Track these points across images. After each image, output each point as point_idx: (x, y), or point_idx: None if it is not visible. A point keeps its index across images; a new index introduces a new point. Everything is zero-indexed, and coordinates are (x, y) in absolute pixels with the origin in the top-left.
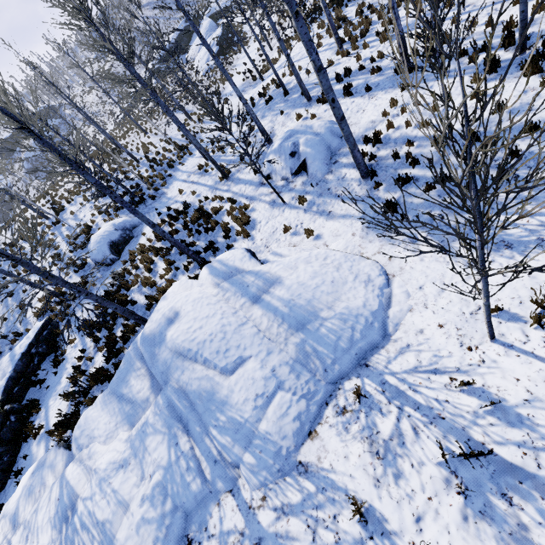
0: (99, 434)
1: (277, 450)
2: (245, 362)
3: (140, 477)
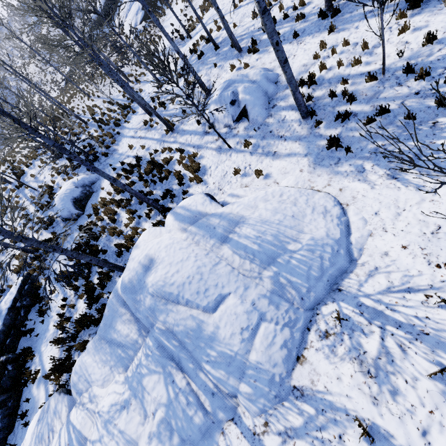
0: (96, 379)
1: (270, 377)
2: (225, 299)
3: (143, 415)
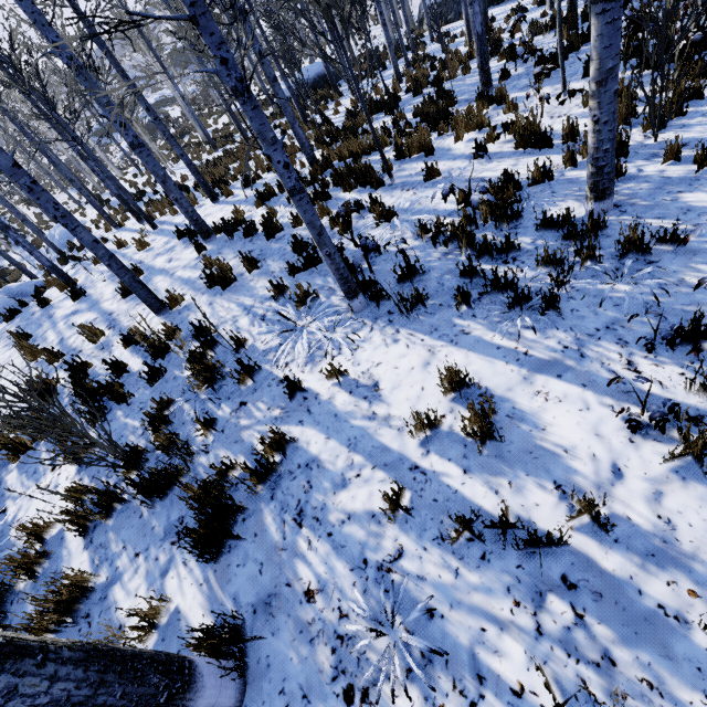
0: None
1: None
2: None
3: None
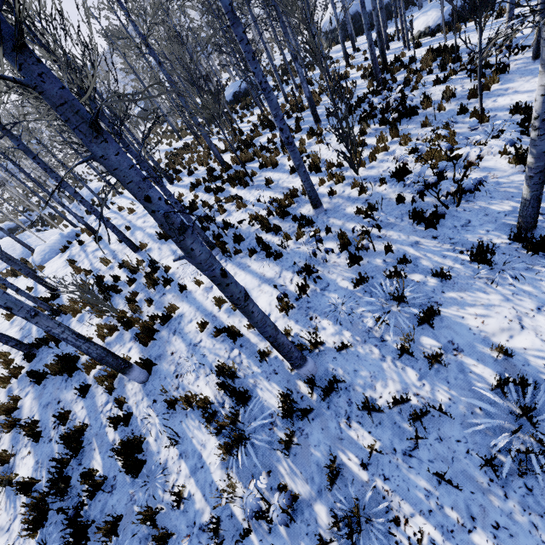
0: None
1: None
2: None
3: None
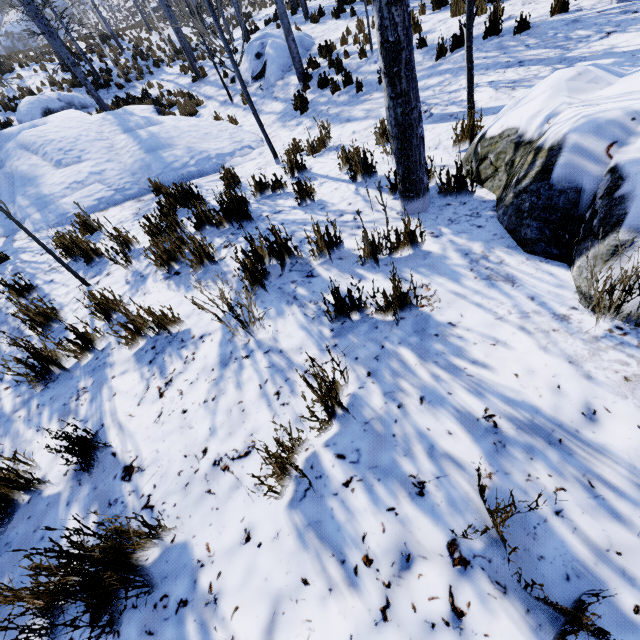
0: None
1: (64, 213)
2: (82, 162)
3: None
